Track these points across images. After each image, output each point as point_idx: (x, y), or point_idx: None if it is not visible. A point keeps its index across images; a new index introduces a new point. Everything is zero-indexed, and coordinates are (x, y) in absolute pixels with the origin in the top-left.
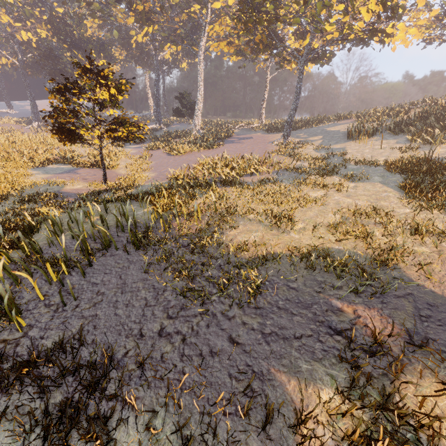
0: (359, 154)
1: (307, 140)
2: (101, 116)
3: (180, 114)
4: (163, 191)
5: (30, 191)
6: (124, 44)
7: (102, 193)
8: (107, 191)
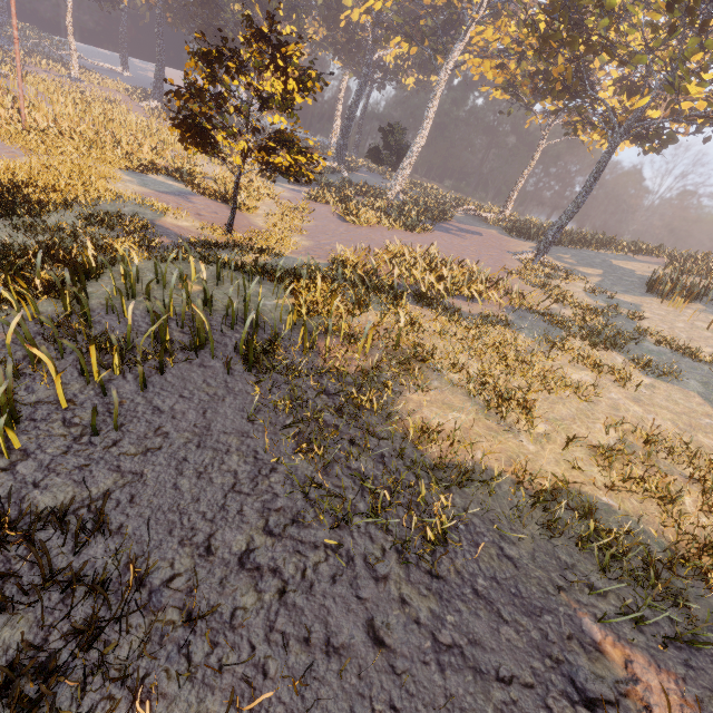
0: (665, 326)
1: (575, 269)
2: (258, 121)
3: (378, 159)
4: (317, 280)
5: (109, 207)
6: (328, 17)
7: (219, 247)
8: (227, 246)
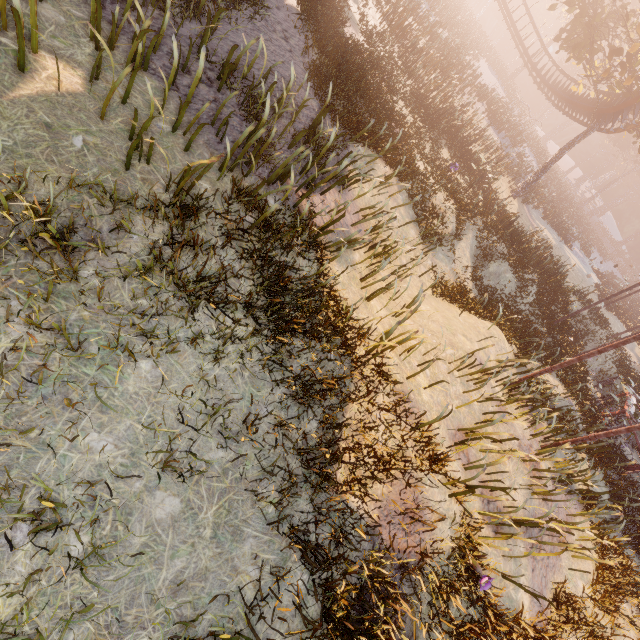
0: None
1: None
2: None
3: None
4: None
5: None
6: None
7: None
8: None
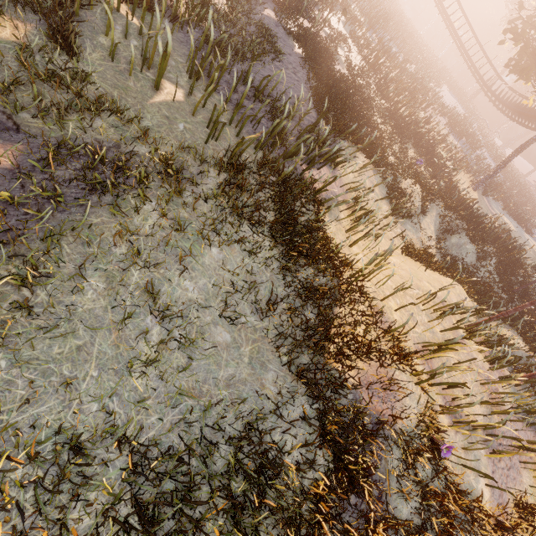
0: None
1: None
2: None
3: None
4: None
5: None
6: None
7: None
8: None
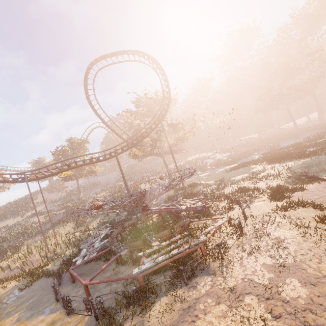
0: (11, 223)
1: None
2: None
3: None
4: None
5: None
6: None
7: None
8: None
